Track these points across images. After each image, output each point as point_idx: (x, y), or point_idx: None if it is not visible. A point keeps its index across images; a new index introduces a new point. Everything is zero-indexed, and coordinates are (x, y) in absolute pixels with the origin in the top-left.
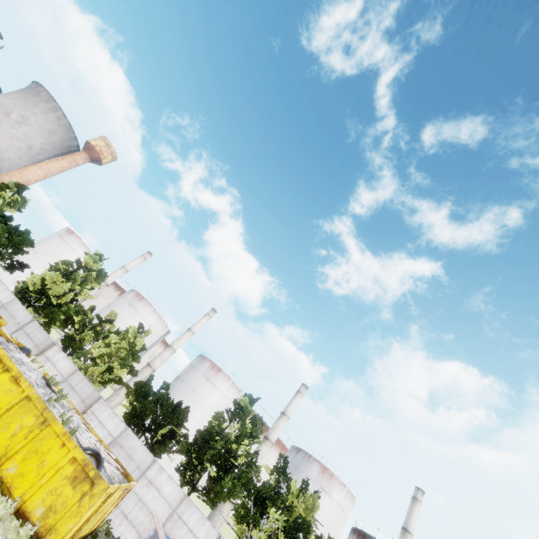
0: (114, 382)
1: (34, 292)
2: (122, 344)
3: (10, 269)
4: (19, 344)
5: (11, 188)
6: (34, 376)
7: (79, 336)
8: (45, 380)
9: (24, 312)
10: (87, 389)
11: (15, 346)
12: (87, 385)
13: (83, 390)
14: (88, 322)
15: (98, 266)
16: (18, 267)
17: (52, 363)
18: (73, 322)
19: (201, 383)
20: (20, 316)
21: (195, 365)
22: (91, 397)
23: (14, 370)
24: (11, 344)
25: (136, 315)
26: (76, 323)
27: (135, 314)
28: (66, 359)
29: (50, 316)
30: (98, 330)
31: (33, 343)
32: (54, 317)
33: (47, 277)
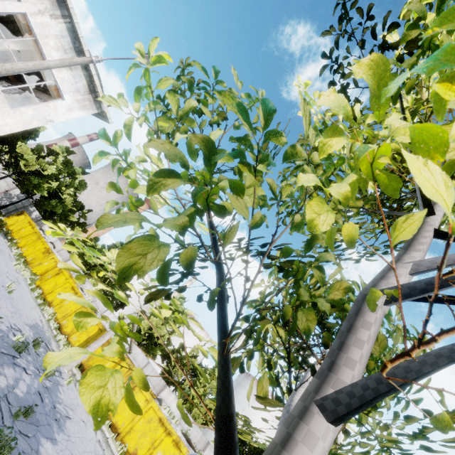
0: (213, 424)
1: (144, 335)
2: (212, 382)
3: (115, 308)
4: (151, 391)
5: (117, 246)
6: (179, 433)
7: (173, 371)
8: (185, 436)
9: (142, 354)
10: (196, 433)
11: (157, 400)
12: (196, 428)
13: (194, 434)
14: (181, 359)
15: (182, 307)
16: (120, 305)
17: (167, 404)
18: (168, 357)
19: (250, 402)
20: (139, 358)
21: (242, 383)
22: (201, 442)
23: (174, 433)
24: (156, 399)
25: (189, 333)
26: (172, 361)
27: (188, 332)
28: (176, 400)
29: (150, 351)
30: (183, 363)
31: (151, 384)
32: (153, 352)
33: (154, 323)
